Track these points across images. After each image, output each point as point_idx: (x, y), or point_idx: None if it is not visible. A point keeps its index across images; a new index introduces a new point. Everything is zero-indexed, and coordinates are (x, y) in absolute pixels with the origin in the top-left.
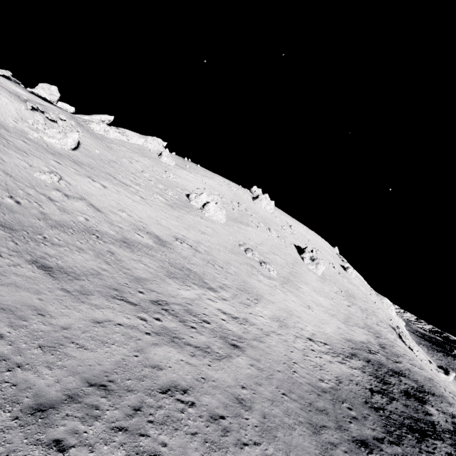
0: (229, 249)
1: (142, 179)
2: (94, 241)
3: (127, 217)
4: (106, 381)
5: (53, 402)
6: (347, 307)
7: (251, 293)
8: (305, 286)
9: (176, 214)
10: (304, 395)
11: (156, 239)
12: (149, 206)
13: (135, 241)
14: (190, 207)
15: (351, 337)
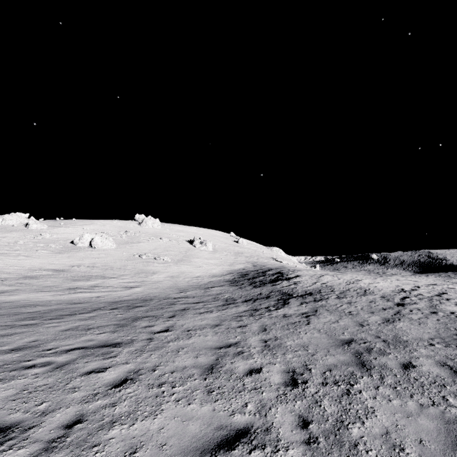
0: (124, 260)
1: (18, 246)
2: (1, 282)
3: (20, 268)
4: (49, 301)
5: (24, 306)
6: (234, 259)
7: (148, 273)
8: (197, 259)
9: (66, 256)
10: (181, 287)
11: (54, 270)
12: (36, 258)
13: (36, 275)
14: (78, 248)
15: (232, 269)
